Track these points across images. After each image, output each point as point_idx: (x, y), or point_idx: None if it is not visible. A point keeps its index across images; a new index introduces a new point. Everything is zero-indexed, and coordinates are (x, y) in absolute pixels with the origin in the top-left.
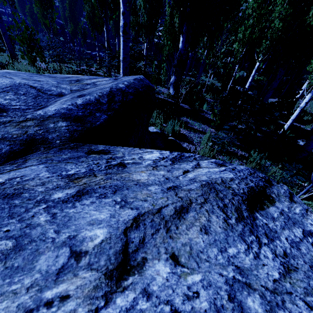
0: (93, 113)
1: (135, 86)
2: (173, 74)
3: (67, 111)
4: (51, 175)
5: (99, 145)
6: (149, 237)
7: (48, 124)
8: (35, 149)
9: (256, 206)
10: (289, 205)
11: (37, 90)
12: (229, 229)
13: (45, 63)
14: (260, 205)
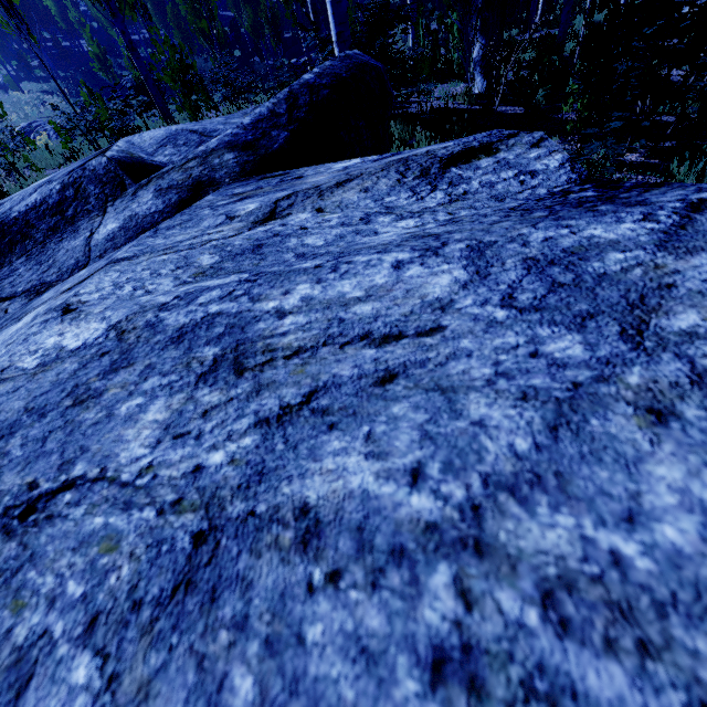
0: (267, 133)
1: (333, 72)
2: (477, 35)
3: (233, 138)
4: (217, 197)
5: (277, 173)
6: (298, 203)
7: (212, 161)
8: (204, 194)
9: (457, 163)
10: (523, 152)
11: (200, 135)
12: (398, 186)
13: (215, 111)
14: (467, 160)
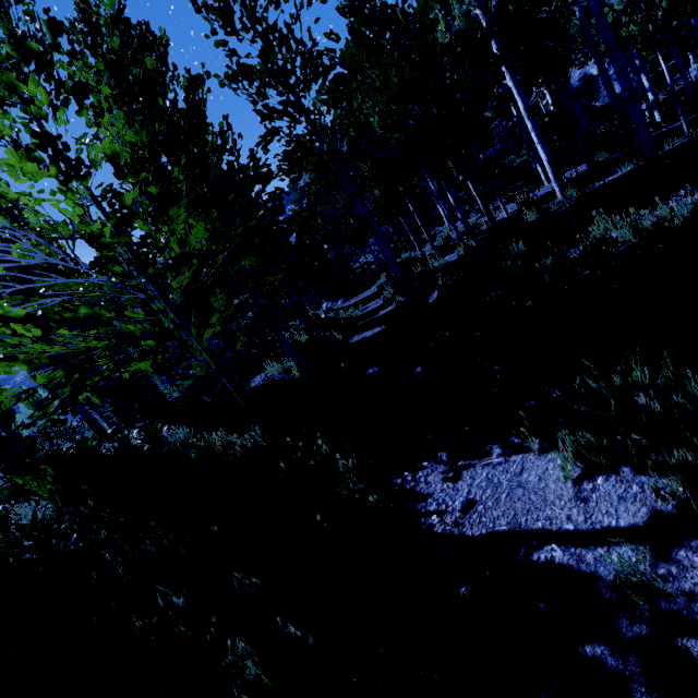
0: None
1: None
2: None
3: None
4: None
5: None
6: None
7: None
8: None
9: None
10: None
11: None
12: None
13: None
14: None
